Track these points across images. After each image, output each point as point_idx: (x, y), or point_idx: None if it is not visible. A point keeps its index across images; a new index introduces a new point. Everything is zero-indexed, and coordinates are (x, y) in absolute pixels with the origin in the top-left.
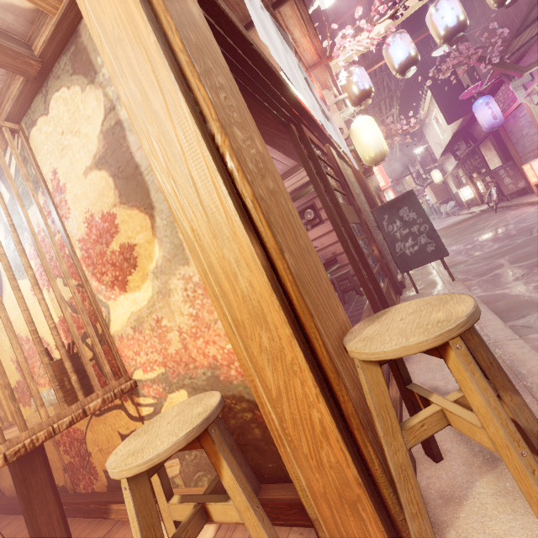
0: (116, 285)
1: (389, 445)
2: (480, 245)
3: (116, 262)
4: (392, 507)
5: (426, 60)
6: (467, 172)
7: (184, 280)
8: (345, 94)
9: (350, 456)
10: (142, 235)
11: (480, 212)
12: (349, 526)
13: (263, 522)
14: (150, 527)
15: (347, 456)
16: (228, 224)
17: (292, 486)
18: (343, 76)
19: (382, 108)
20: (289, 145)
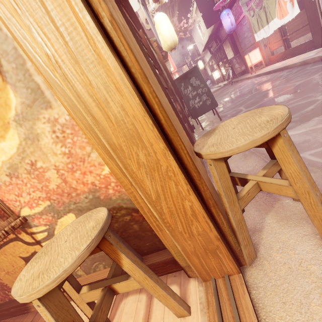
0: None
1: (232, 210)
2: (228, 102)
3: None
4: (234, 245)
5: None
6: (217, 62)
7: (50, 123)
8: None
9: (212, 224)
10: None
11: (223, 85)
12: (211, 264)
13: (157, 282)
14: None
15: (210, 224)
16: (89, 44)
17: (164, 252)
18: None
19: (168, 15)
20: None
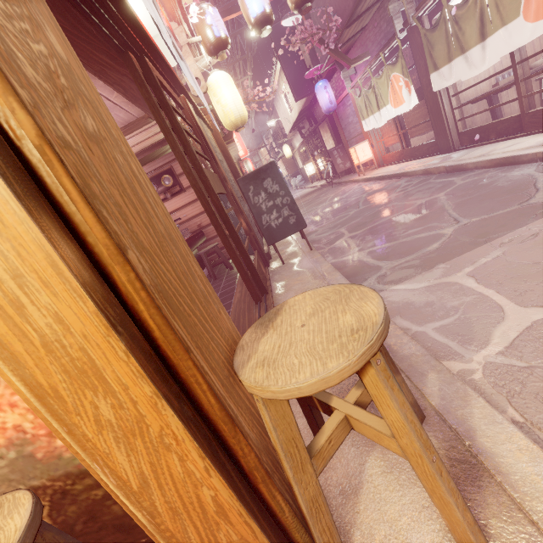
0: None
1: (300, 482)
2: (325, 216)
3: None
4: None
5: (275, 29)
6: (311, 150)
7: None
8: (198, 37)
9: (258, 527)
10: None
11: (320, 186)
12: None
13: None
14: None
15: (254, 527)
16: None
17: None
18: (194, 11)
19: (237, 71)
20: (131, 84)
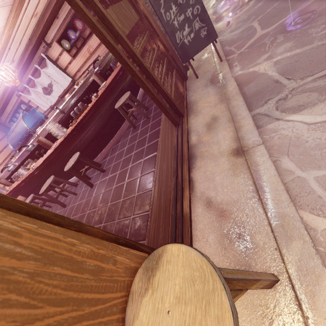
0: None
1: None
2: (241, 0)
3: None
4: None
5: None
6: None
7: None
8: None
9: None
10: None
11: None
12: None
13: None
14: None
15: None
16: None
17: None
18: None
19: None
20: None
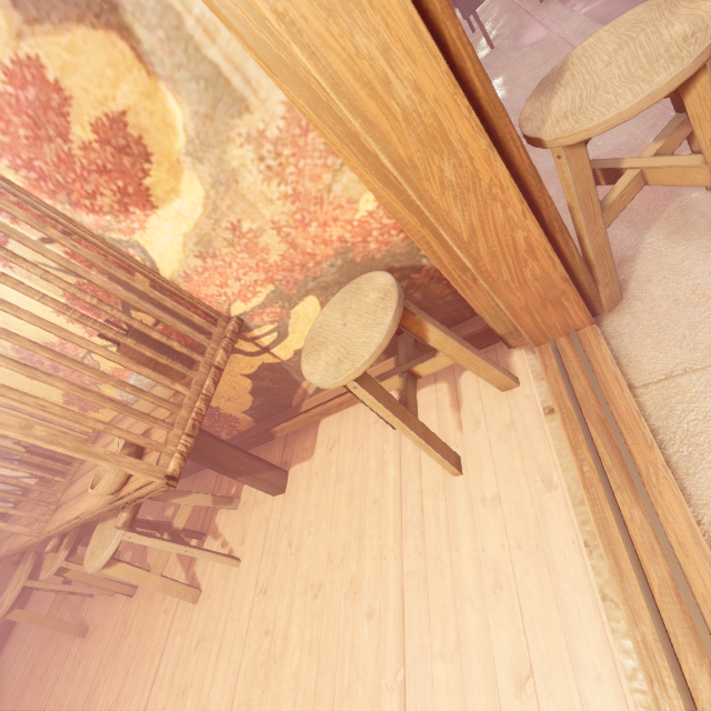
0: (130, 205)
1: (591, 232)
2: None
3: (105, 165)
4: (587, 287)
5: None
6: None
7: (252, 143)
8: None
9: (558, 260)
10: (126, 86)
11: None
12: (549, 320)
13: (476, 353)
14: (388, 402)
15: (555, 260)
16: None
17: (465, 324)
18: None
19: None
20: None
